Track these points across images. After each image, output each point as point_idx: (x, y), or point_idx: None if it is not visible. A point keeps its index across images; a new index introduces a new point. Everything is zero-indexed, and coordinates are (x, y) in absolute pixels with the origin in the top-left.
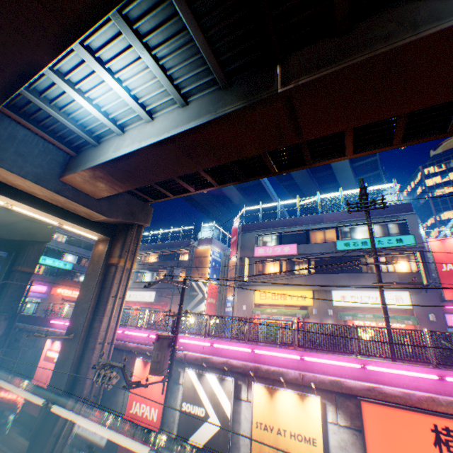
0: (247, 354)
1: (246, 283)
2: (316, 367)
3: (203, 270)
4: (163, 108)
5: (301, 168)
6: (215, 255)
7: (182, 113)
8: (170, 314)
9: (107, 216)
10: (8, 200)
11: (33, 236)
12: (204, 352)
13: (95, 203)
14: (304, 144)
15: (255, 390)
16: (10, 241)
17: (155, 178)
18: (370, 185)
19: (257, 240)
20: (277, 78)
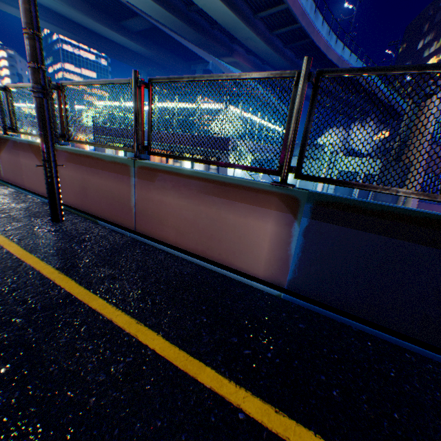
0: None
1: None
2: None
3: None
4: None
5: None
6: None
7: None
8: None
9: None
10: None
11: None
12: None
13: None
14: None
15: None
16: None
17: None
18: (297, 41)
19: None
20: None
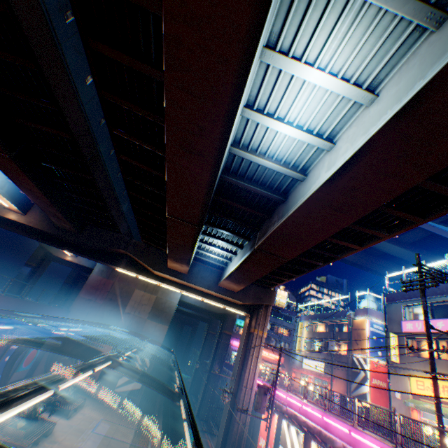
0: (321, 420)
1: (397, 364)
2: (361, 446)
3: (361, 344)
4: (238, 249)
5: (336, 260)
6: (374, 327)
7: (241, 253)
8: (272, 372)
9: (242, 301)
10: (202, 297)
11: (229, 310)
12: (299, 412)
13: (235, 294)
14: (314, 249)
15: (312, 447)
16: (220, 313)
17: (248, 281)
18: None
19: (406, 311)
20: (256, 239)
